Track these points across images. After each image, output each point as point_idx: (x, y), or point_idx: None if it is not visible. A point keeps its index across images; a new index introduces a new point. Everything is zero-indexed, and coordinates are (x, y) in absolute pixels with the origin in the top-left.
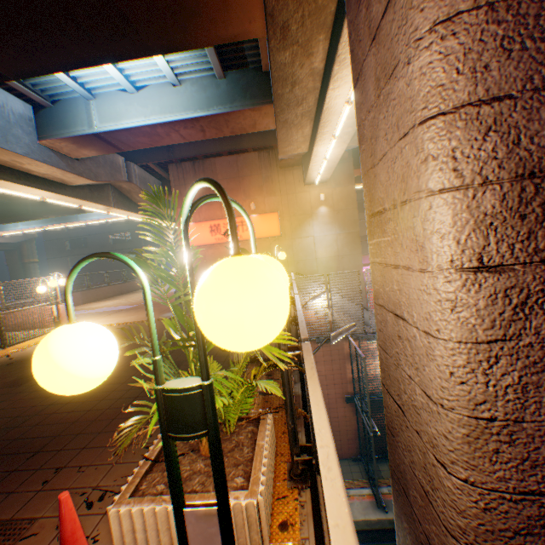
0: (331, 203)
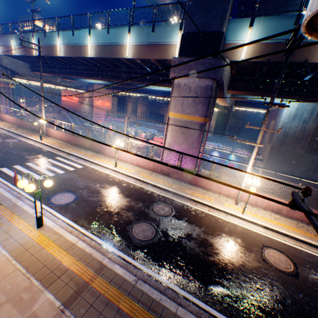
0: (89, 98)
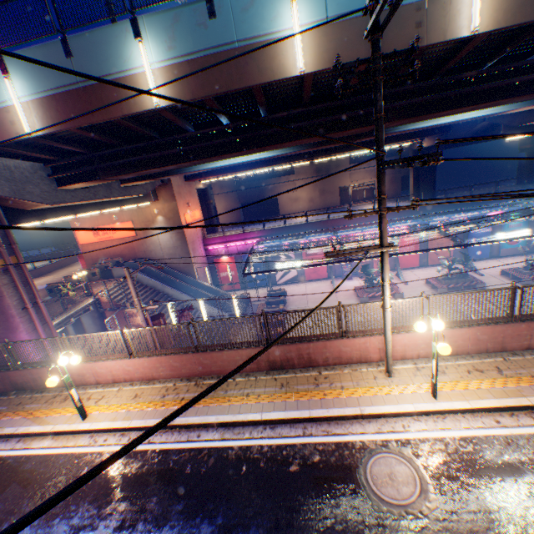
0: (165, 214)
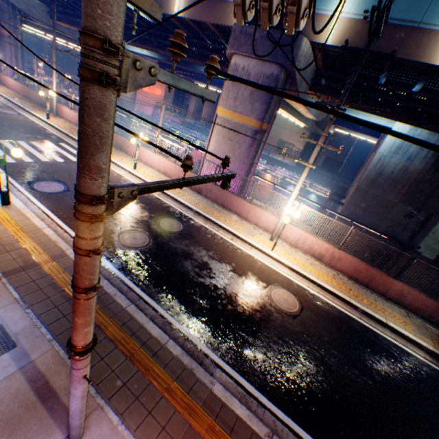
0: None
